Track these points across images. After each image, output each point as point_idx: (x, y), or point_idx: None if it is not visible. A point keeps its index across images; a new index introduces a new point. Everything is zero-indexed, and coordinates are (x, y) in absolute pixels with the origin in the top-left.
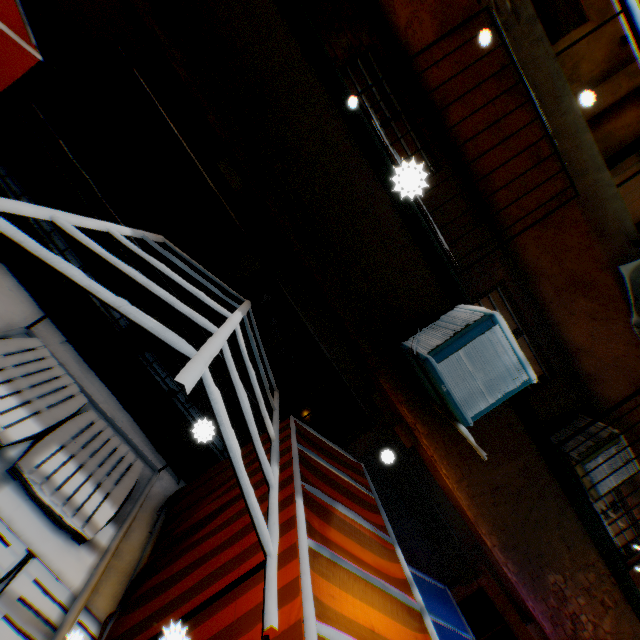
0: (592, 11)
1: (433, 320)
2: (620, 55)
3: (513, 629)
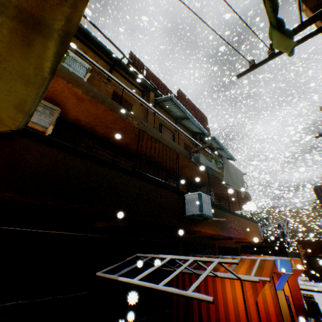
0: (131, 101)
1: (184, 203)
2: (143, 108)
3: (226, 246)
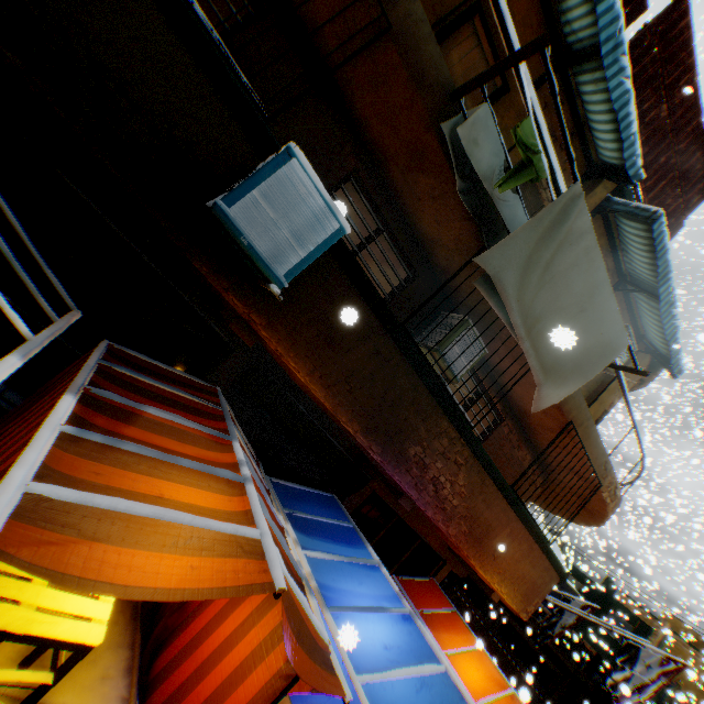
0: None
1: None
2: None
3: (406, 520)
